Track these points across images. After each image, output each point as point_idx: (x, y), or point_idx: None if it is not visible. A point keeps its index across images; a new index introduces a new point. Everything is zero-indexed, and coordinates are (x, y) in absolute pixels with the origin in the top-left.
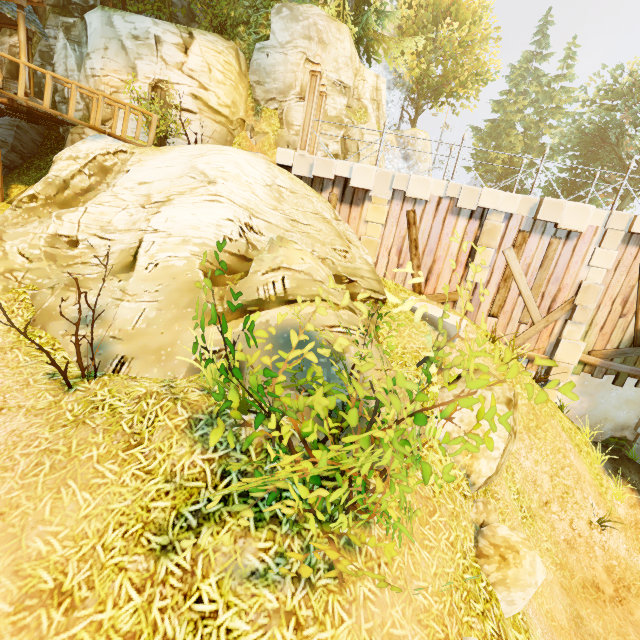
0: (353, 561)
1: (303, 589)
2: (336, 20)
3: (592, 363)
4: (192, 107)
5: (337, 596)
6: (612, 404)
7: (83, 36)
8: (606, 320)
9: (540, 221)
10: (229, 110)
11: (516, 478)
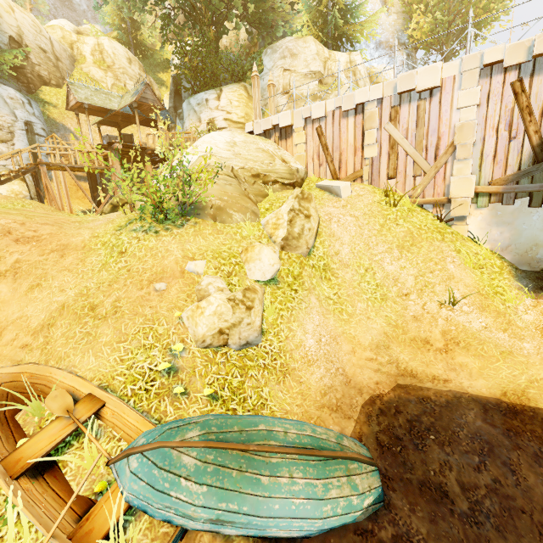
0: (166, 233)
1: (144, 233)
2: (302, 37)
3: (494, 192)
4: (225, 125)
5: (154, 237)
6: (538, 228)
7: (183, 115)
8: (496, 149)
9: (405, 94)
10: (244, 119)
11: (377, 276)
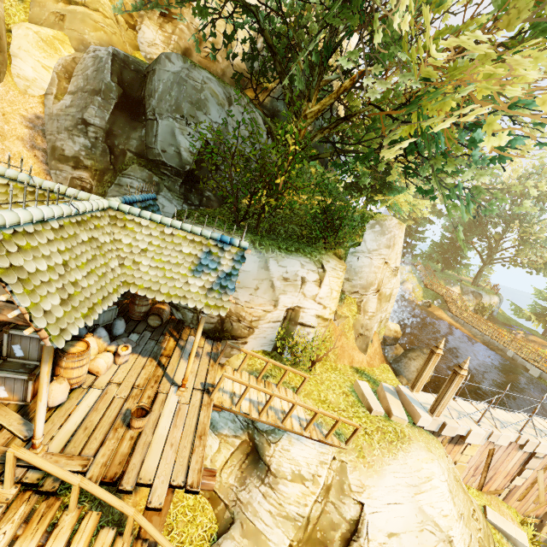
0: None
1: None
2: (401, 223)
3: None
4: (313, 323)
5: None
6: None
7: None
8: None
9: None
10: (333, 314)
11: None
